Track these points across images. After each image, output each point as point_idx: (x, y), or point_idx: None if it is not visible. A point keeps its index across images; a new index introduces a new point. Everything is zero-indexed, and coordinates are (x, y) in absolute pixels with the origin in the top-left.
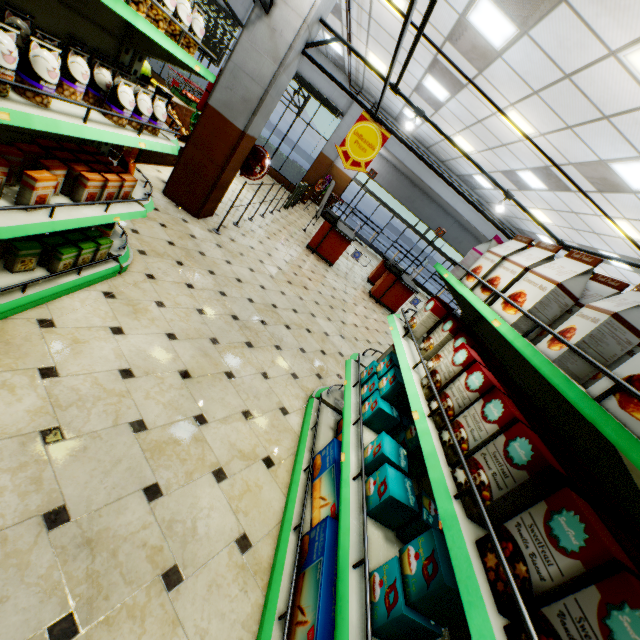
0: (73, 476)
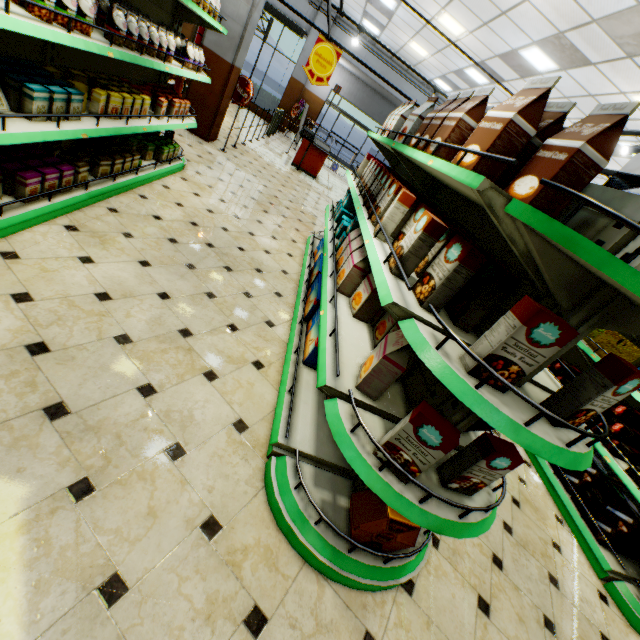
0: (209, 237)
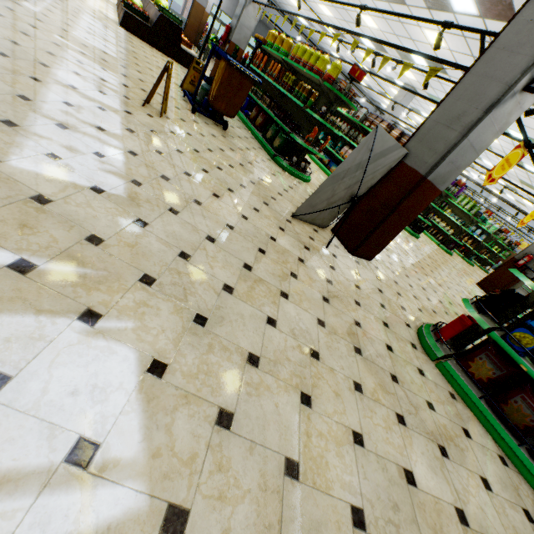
0: None
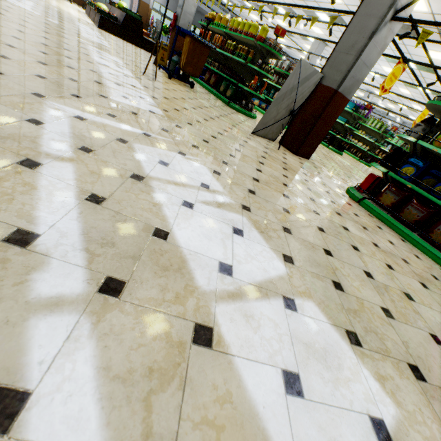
0: None
